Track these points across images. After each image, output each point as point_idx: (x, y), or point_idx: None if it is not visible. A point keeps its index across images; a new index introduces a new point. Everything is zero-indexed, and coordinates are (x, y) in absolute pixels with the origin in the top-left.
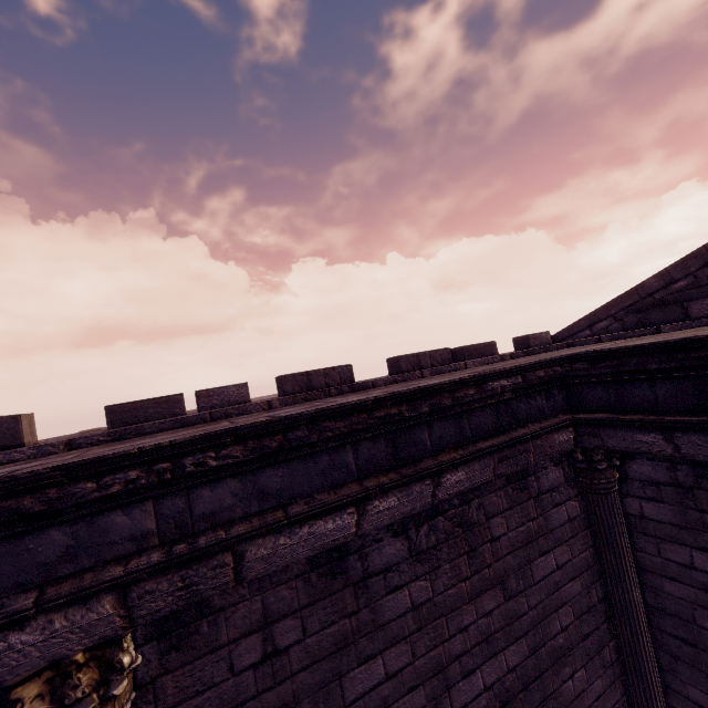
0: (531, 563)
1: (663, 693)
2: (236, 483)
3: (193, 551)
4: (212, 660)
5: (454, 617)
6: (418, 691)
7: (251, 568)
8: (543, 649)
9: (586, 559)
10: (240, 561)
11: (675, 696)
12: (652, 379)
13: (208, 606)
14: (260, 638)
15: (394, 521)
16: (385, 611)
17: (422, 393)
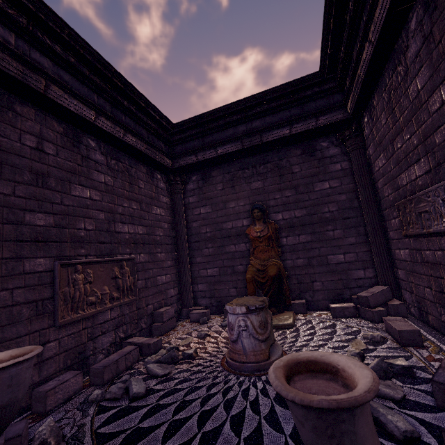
0: (151, 205)
1: (190, 267)
2: (50, 63)
3: (31, 63)
4: (11, 130)
5: (120, 199)
6: (102, 213)
7: (51, 93)
8: (152, 236)
9: (170, 220)
10: (48, 87)
11: (193, 265)
12: (193, 140)
13: (14, 109)
14: (36, 140)
15: (108, 131)
16: (93, 175)
17: (129, 86)
